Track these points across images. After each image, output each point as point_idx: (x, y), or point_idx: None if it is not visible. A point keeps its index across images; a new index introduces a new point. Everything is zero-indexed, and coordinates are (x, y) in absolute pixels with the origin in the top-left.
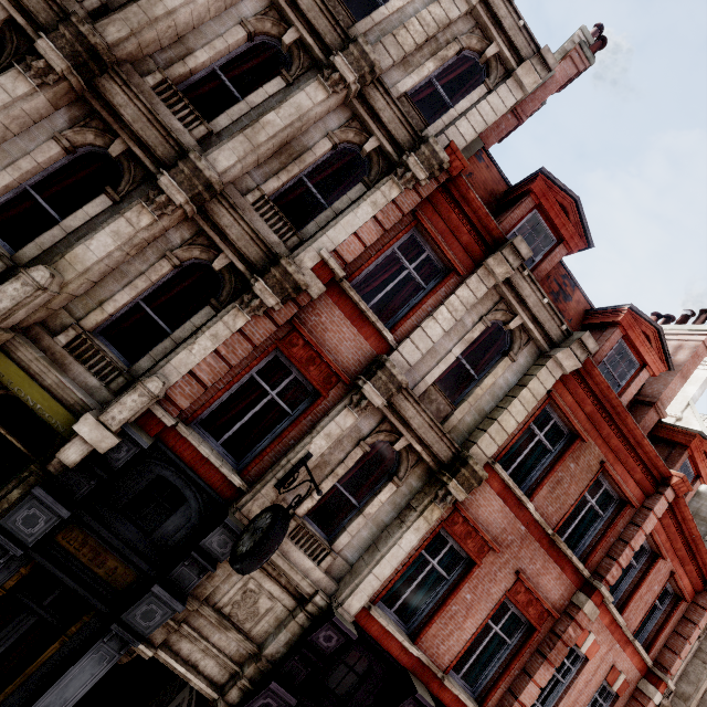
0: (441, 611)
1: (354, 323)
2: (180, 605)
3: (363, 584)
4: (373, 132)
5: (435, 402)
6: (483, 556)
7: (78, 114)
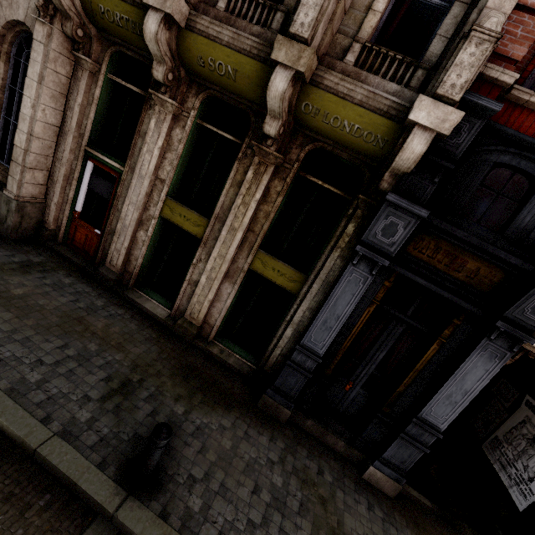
0: None
1: None
2: None
3: None
4: None
5: None
6: None
7: None
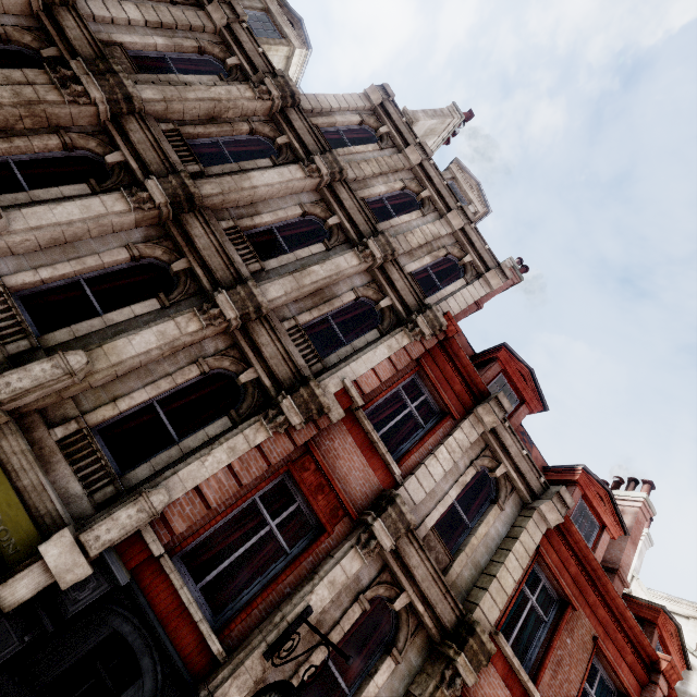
0: None
1: (364, 452)
2: None
3: None
4: (388, 293)
5: (434, 550)
6: None
7: (154, 234)
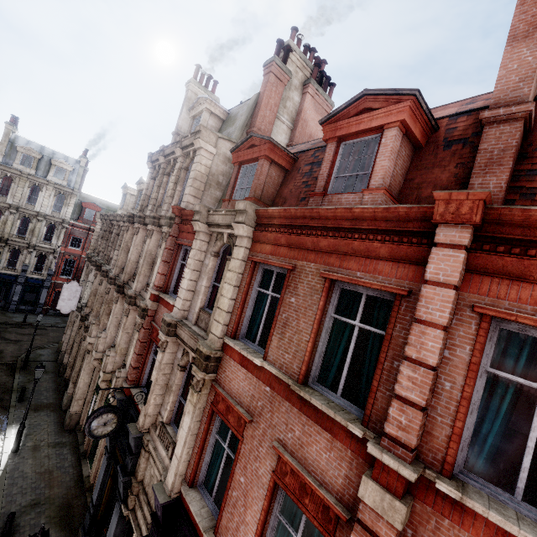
0: (226, 497)
1: (166, 307)
2: (122, 477)
3: (172, 463)
4: None
5: (204, 320)
6: (242, 429)
7: None
